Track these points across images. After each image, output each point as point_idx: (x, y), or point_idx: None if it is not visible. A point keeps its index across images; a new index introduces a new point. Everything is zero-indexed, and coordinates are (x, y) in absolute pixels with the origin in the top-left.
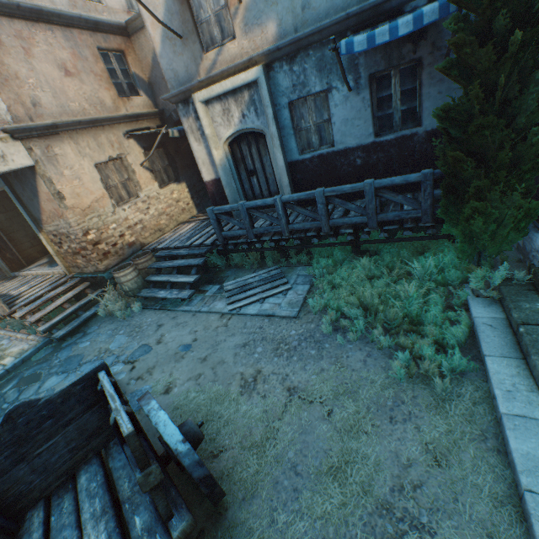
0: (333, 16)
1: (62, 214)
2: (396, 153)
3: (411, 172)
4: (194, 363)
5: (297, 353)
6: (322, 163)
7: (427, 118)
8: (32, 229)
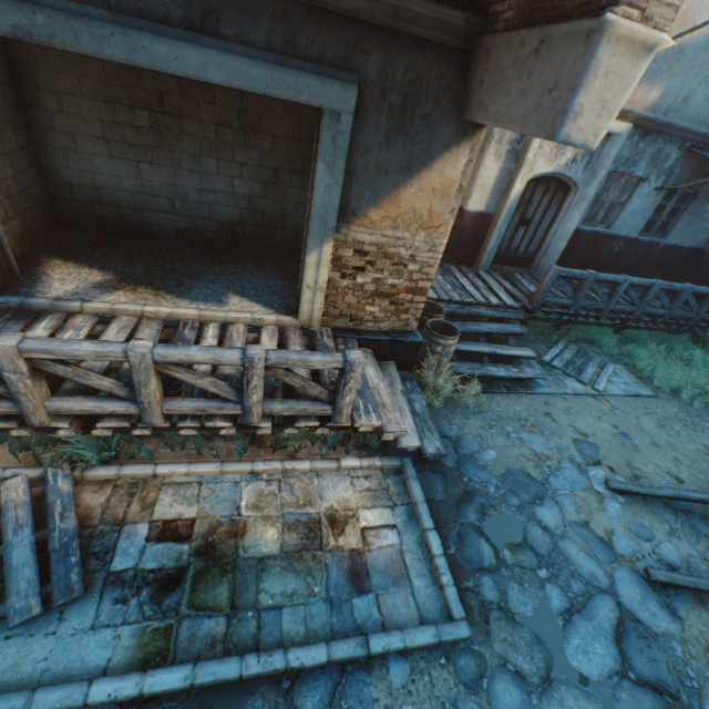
0: (691, 123)
1: (438, 225)
2: (640, 253)
3: (636, 270)
4: (654, 450)
5: (701, 426)
6: (592, 240)
7: (671, 235)
8: (3, 165)
